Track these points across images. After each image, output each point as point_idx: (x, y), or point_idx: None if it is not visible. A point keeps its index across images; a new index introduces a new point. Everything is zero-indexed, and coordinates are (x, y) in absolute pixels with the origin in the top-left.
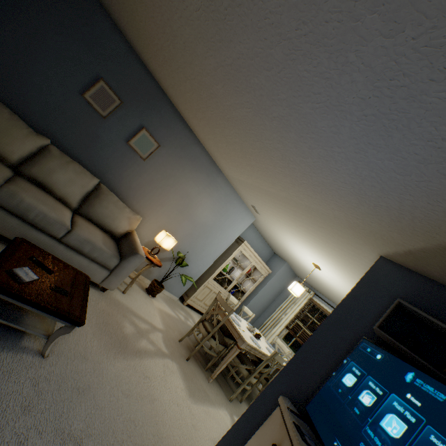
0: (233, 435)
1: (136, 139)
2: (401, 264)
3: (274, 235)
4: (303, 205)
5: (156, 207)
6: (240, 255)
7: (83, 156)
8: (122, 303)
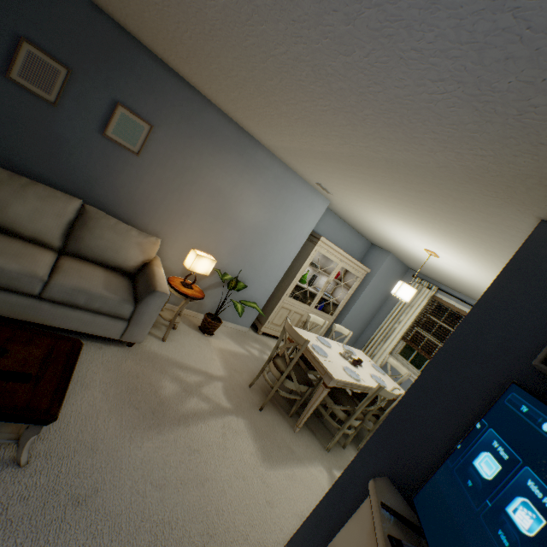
0: (315, 523)
1: (114, 126)
2: None
3: (361, 220)
4: (381, 161)
5: (179, 219)
6: (321, 257)
7: (50, 172)
8: (160, 355)
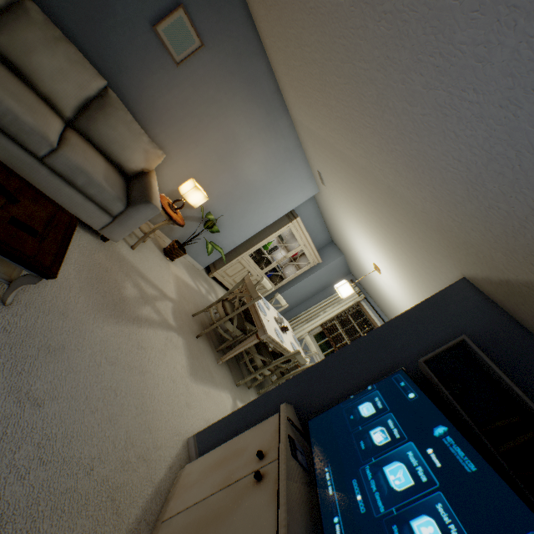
0: (225, 424)
1: (167, 25)
2: (486, 294)
3: (336, 219)
4: (385, 185)
5: (188, 144)
6: (288, 234)
7: (84, 36)
8: (127, 260)
